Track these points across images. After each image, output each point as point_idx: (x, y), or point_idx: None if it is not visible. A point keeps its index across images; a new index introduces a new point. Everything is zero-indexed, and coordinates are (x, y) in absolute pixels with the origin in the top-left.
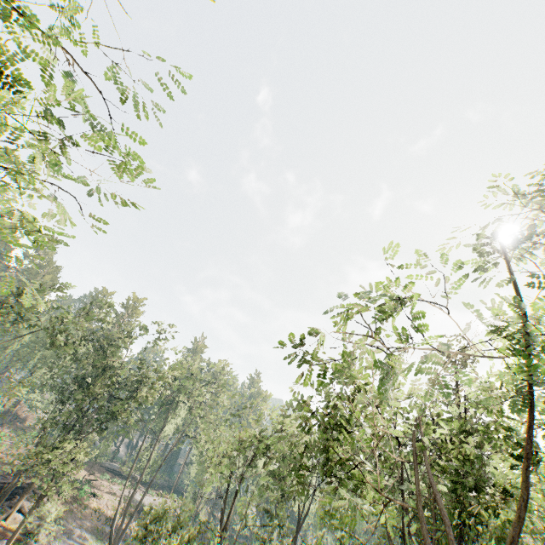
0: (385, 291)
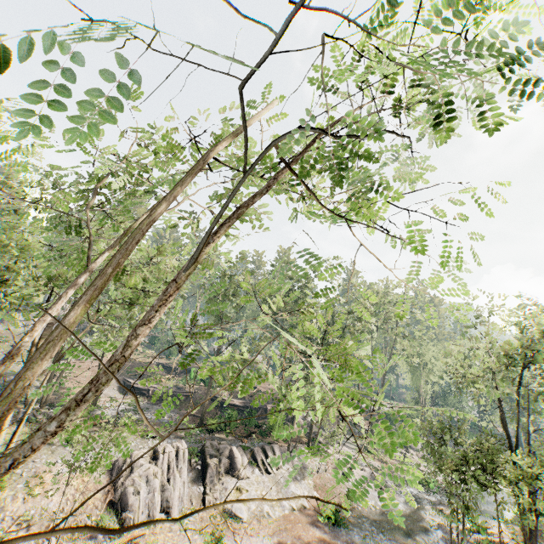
0: None
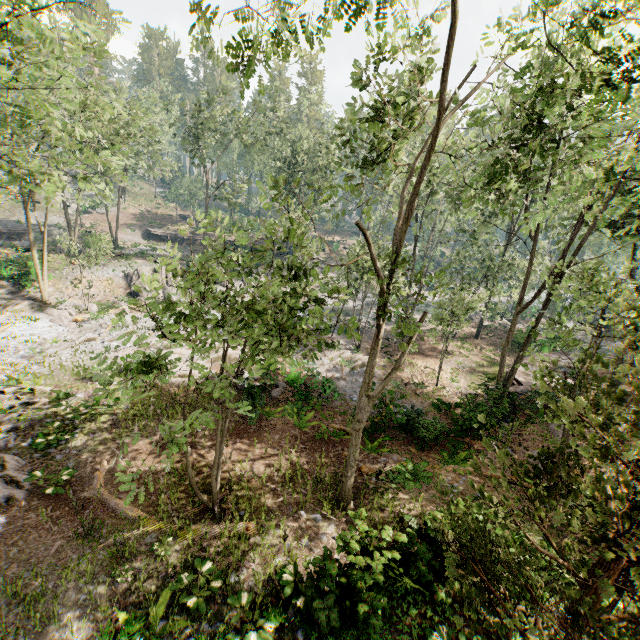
0: None
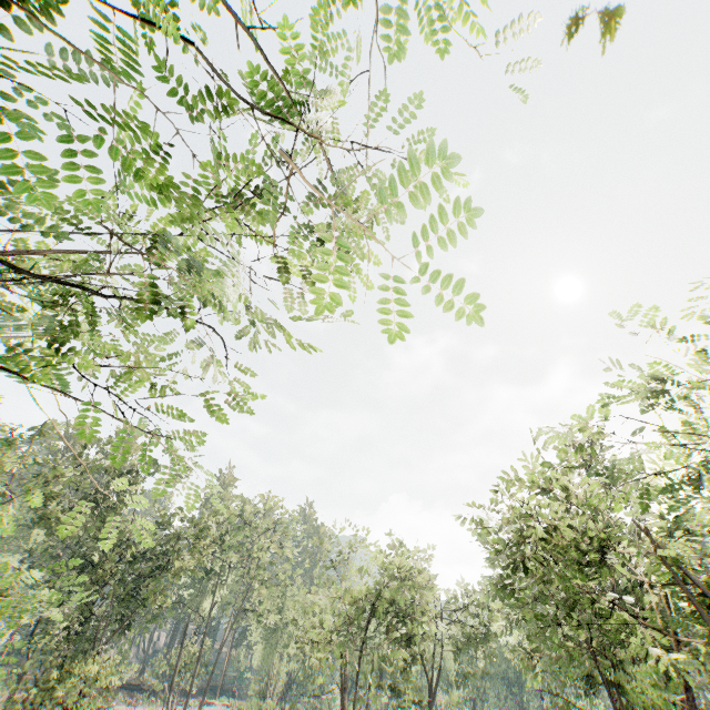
0: (650, 387)
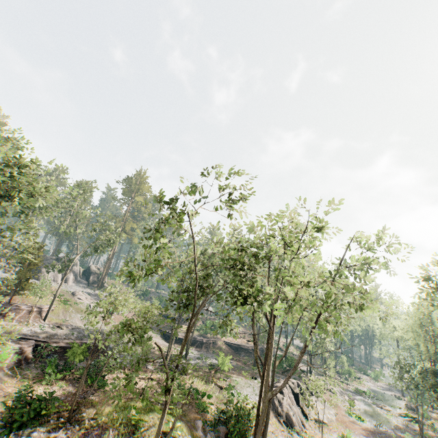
0: None
